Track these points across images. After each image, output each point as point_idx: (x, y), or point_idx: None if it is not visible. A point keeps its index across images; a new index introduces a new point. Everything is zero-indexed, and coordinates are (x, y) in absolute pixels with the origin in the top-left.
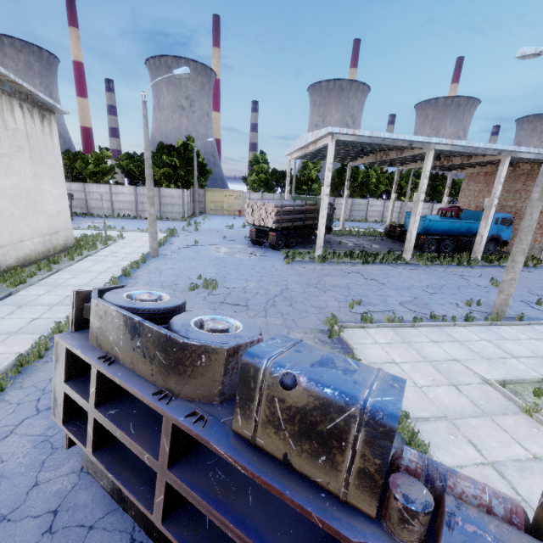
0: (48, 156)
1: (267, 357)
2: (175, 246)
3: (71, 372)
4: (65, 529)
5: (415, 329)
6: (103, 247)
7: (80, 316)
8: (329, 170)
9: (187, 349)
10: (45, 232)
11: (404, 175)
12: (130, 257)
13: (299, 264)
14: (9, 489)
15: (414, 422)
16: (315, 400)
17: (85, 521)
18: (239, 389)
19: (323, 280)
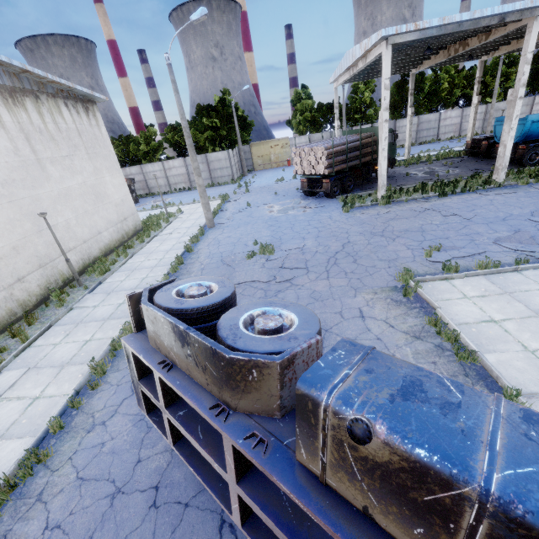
0: (101, 148)
1: (327, 388)
2: (229, 212)
3: (142, 371)
4: (166, 505)
5: (518, 274)
6: (166, 225)
7: (138, 318)
8: (386, 89)
9: (234, 365)
10: (116, 221)
11: (489, 67)
12: (190, 231)
13: (359, 210)
14: (120, 465)
15: (527, 398)
16: (401, 461)
17: (181, 498)
18: (298, 421)
19: (390, 225)
